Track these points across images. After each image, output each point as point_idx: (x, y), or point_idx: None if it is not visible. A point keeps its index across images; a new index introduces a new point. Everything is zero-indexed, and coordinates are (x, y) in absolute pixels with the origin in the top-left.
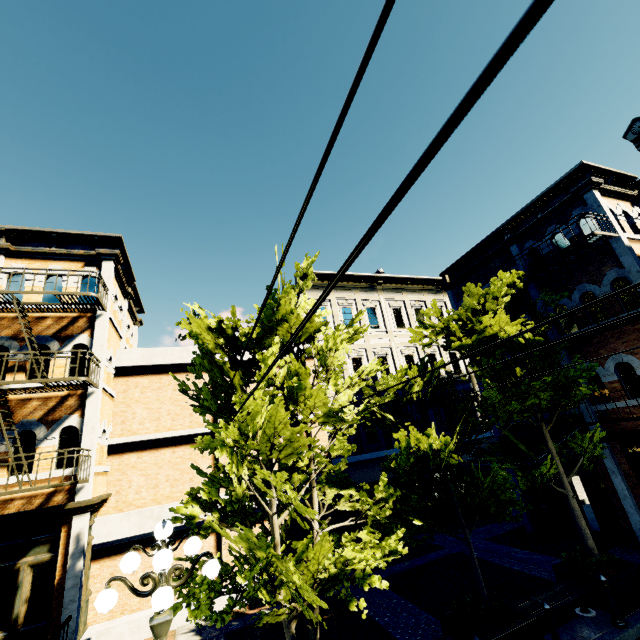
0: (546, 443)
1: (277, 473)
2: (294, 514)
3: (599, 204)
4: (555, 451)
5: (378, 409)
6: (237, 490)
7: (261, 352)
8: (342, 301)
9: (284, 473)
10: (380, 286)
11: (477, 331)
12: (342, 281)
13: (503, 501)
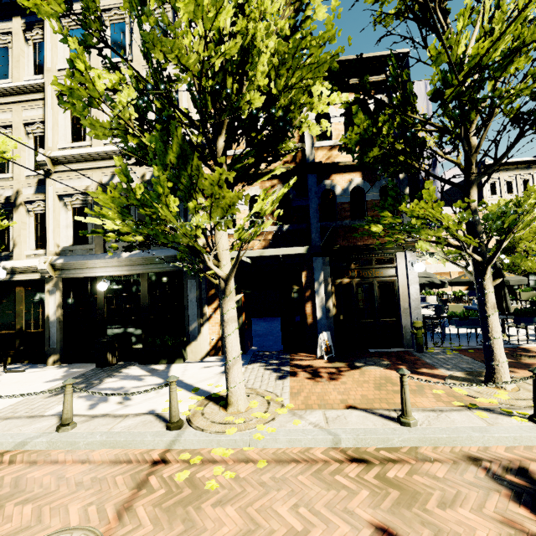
0: None
1: (531, 243)
2: (531, 252)
3: None
4: None
5: None
6: (517, 246)
7: (520, 216)
8: (507, 178)
9: (533, 242)
10: (535, 165)
11: None
12: (509, 165)
13: None
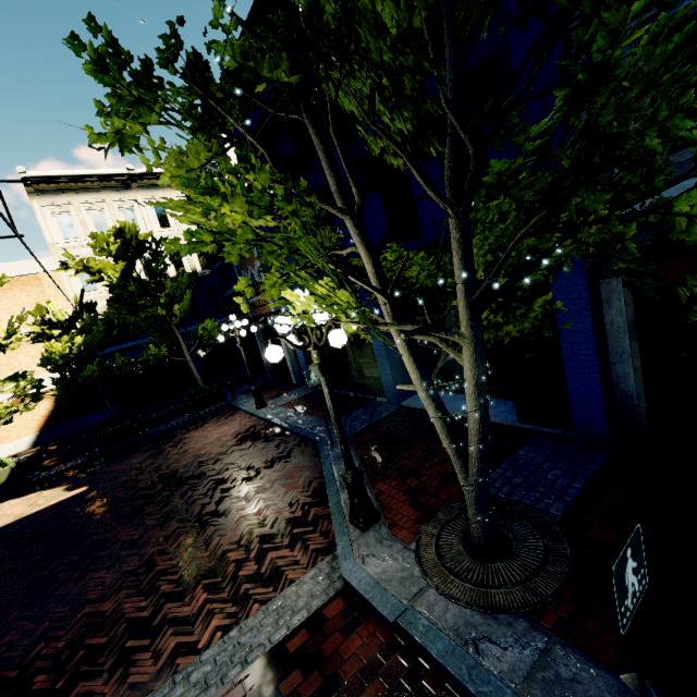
0: (175, 334)
1: None
2: None
3: (225, 146)
4: (181, 338)
5: (46, 328)
6: None
7: None
8: (89, 205)
9: None
10: (135, 184)
11: (96, 272)
12: (84, 182)
13: (107, 375)
